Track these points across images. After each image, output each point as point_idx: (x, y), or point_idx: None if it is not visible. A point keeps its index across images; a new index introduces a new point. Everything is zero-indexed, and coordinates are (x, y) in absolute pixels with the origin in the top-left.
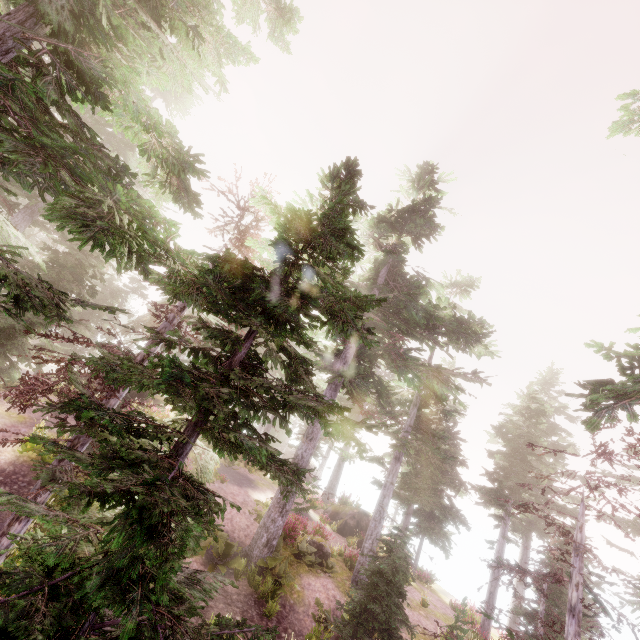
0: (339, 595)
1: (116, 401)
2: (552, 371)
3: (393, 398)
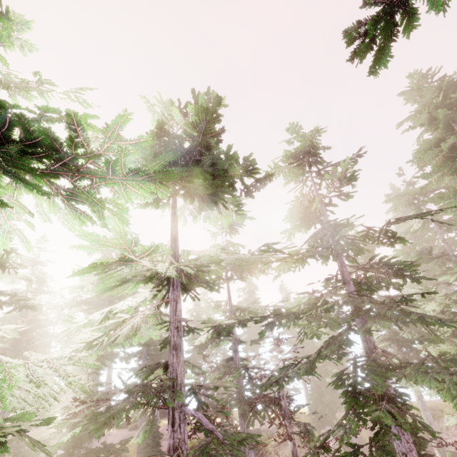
0: None
1: None
2: None
3: None
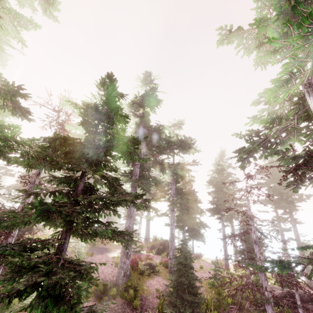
0: (165, 282)
1: (12, 238)
2: (222, 151)
3: (163, 184)
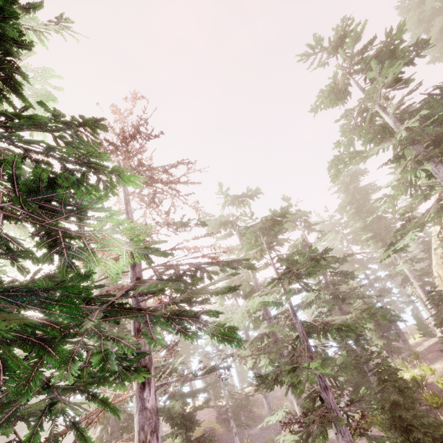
0: None
1: None
2: None
3: None
